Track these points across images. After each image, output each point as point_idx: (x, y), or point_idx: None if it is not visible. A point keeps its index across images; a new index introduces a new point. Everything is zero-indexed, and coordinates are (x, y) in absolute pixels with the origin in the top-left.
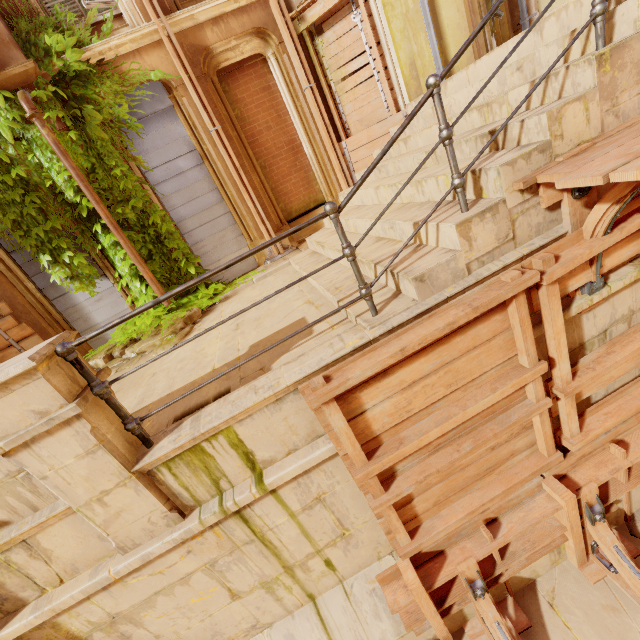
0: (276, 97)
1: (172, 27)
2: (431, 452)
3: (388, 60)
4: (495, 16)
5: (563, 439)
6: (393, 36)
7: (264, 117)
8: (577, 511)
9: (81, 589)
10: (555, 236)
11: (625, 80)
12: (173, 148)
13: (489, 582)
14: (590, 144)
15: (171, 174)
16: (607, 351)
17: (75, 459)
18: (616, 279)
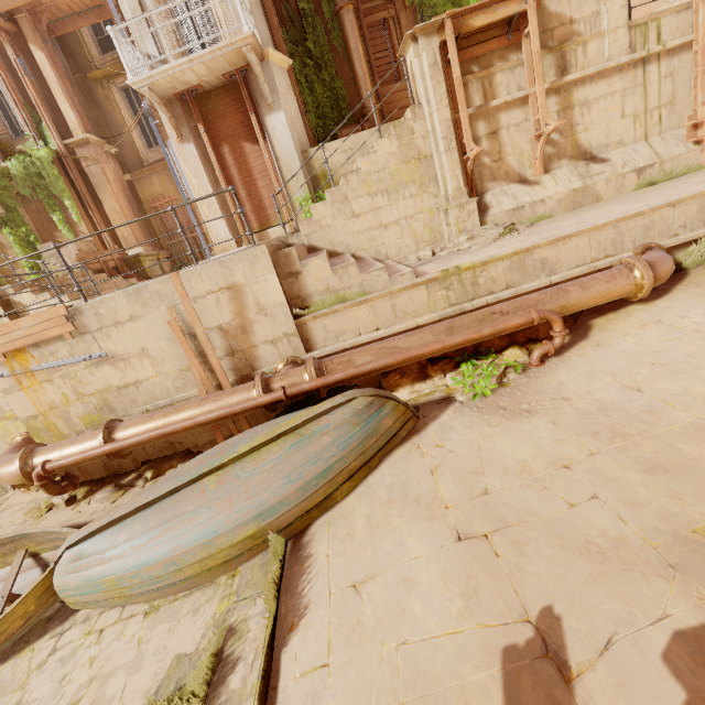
0: None
1: None
2: None
3: None
4: None
5: None
6: None
7: None
8: None
9: (595, 68)
10: None
11: None
12: None
13: None
14: None
15: None
16: None
17: (618, 8)
18: None
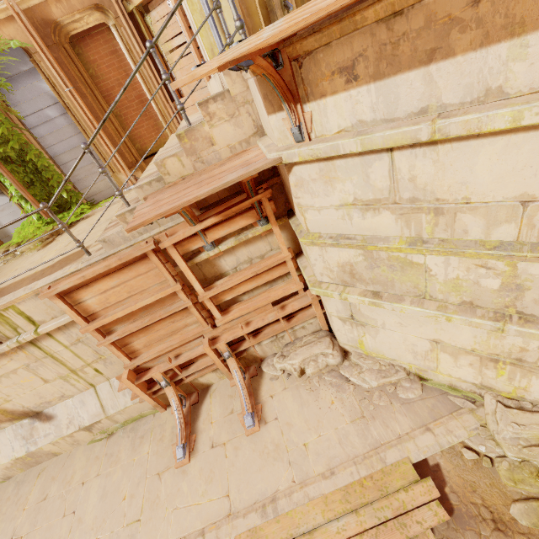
0: (123, 59)
1: (21, 4)
2: (131, 322)
3: (198, 42)
4: (287, 8)
5: (215, 320)
6: (197, 25)
7: (115, 75)
8: (214, 353)
9: None
10: (178, 223)
11: (201, 146)
12: (41, 100)
13: (178, 383)
14: (181, 180)
15: (43, 120)
16: (230, 279)
17: None
18: (223, 244)
